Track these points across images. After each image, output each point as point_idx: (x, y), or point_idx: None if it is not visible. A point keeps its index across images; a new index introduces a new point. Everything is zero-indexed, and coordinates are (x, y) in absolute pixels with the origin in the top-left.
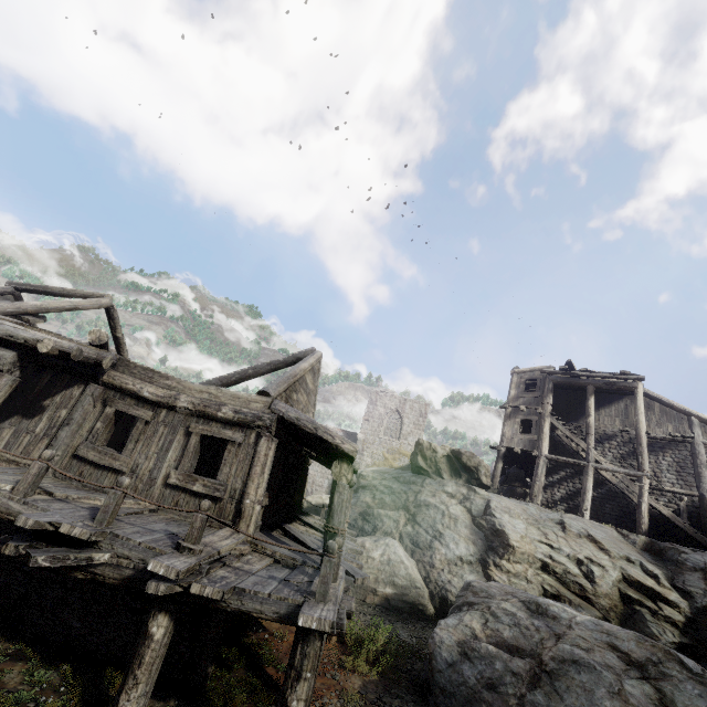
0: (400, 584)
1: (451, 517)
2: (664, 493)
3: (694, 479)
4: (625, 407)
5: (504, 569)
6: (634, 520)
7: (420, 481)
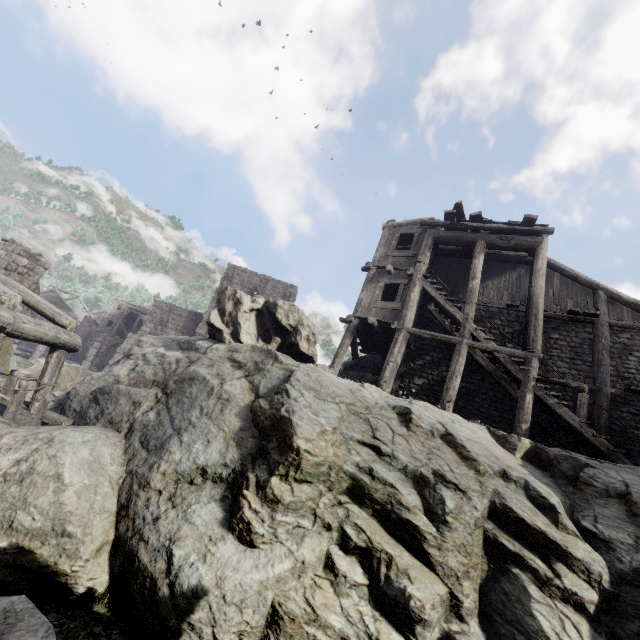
0: (25, 528)
1: (219, 396)
2: (551, 385)
3: (591, 369)
4: (518, 278)
5: (270, 495)
6: (508, 419)
7: (205, 344)
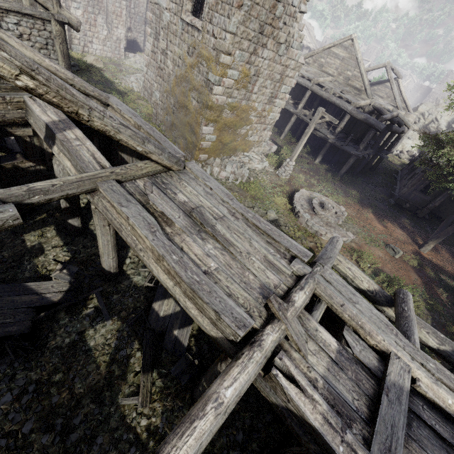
0: None
1: None
2: None
3: None
4: None
5: None
6: None
7: None
